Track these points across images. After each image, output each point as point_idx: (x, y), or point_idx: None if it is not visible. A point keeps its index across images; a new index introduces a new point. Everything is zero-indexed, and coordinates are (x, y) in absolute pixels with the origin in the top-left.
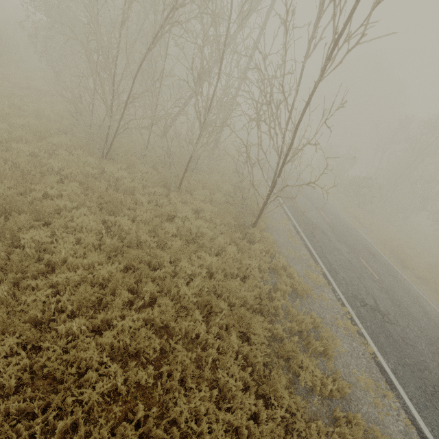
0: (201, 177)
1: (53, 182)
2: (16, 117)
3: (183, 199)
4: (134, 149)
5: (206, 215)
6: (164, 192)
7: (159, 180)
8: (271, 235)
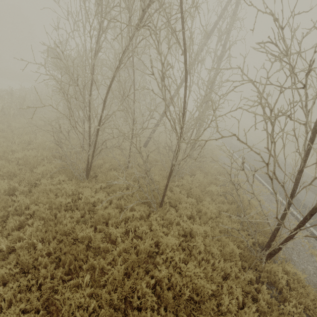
0: (184, 181)
1: (10, 229)
2: (15, 152)
3: (167, 218)
4: (119, 162)
5: (198, 245)
6: (145, 210)
7: (139, 196)
8: (291, 260)
